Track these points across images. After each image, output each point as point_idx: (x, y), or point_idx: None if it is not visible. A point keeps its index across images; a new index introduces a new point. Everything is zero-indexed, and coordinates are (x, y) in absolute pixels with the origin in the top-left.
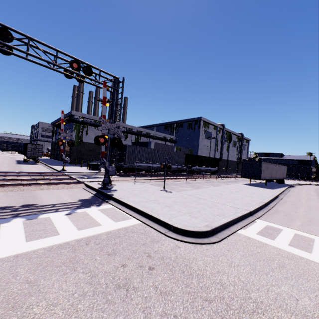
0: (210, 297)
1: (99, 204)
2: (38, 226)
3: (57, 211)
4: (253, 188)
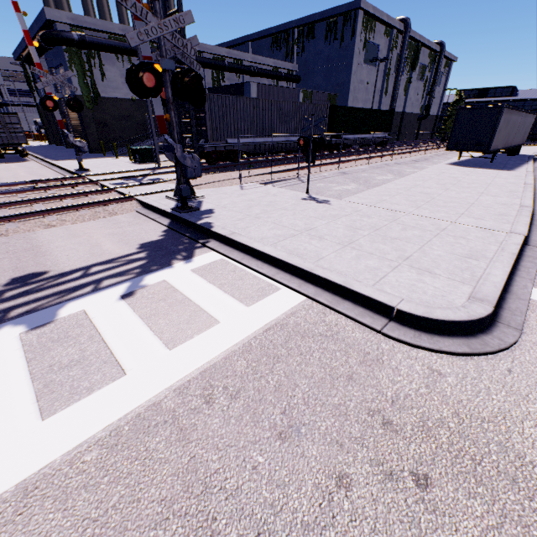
0: None
1: (189, 254)
2: (63, 348)
3: (97, 289)
4: (475, 171)
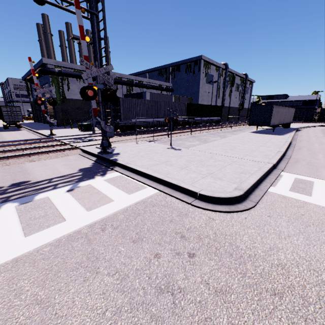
0: (277, 288)
1: (104, 173)
2: (36, 211)
3: (55, 188)
4: (263, 135)
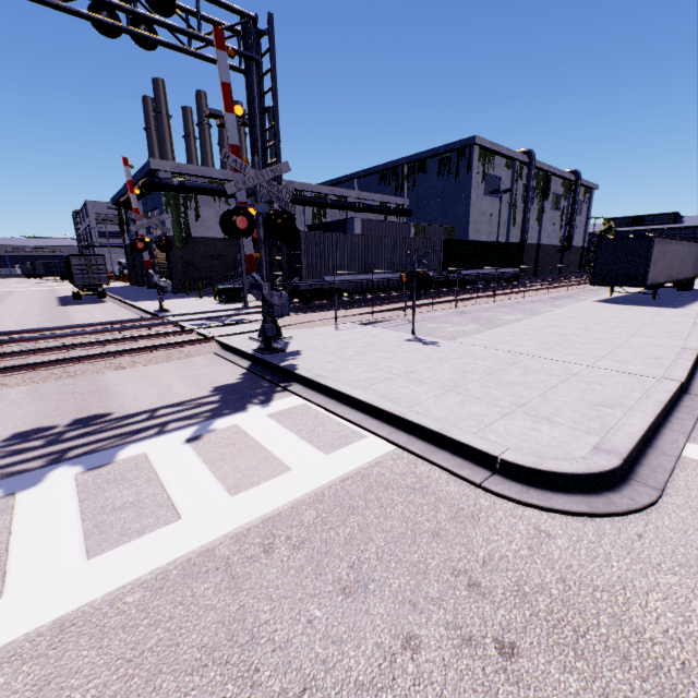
0: None
1: (267, 398)
2: (118, 489)
3: (162, 432)
4: (630, 309)
